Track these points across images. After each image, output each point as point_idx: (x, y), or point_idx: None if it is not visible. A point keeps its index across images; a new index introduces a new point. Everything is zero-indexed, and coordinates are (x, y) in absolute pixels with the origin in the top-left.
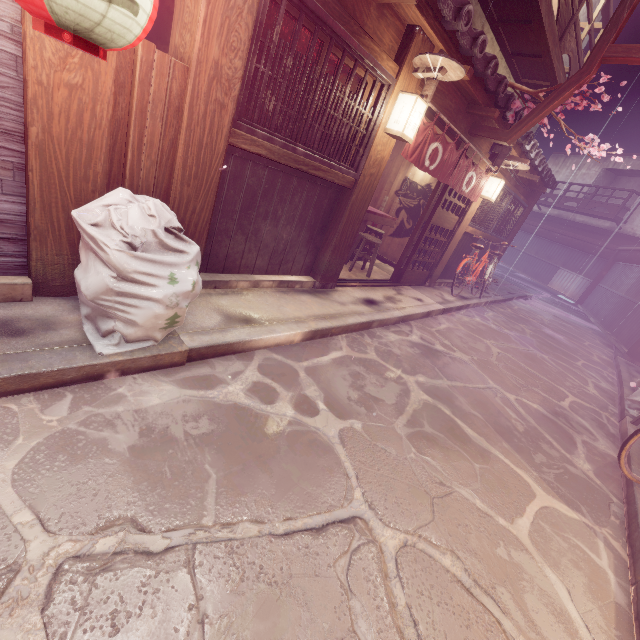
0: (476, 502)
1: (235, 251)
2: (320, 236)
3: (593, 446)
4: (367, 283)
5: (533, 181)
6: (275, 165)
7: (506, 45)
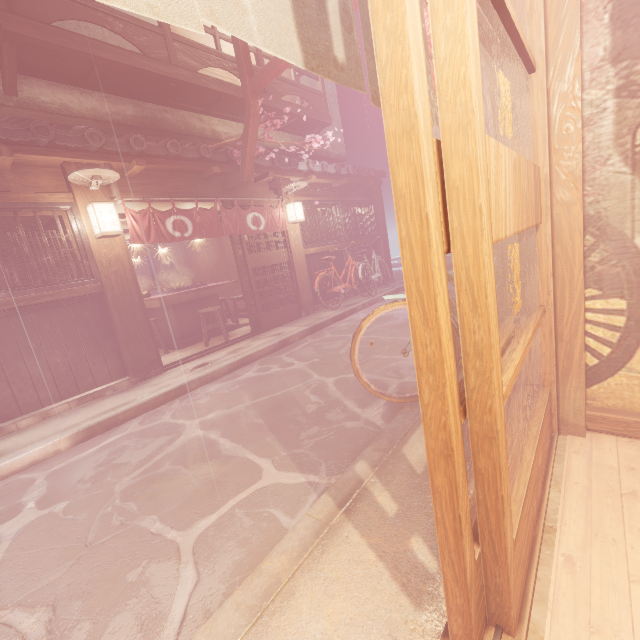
0: (153, 526)
1: (2, 399)
2: (109, 340)
3: (411, 383)
4: (214, 349)
5: (355, 183)
6: None
7: (235, 118)
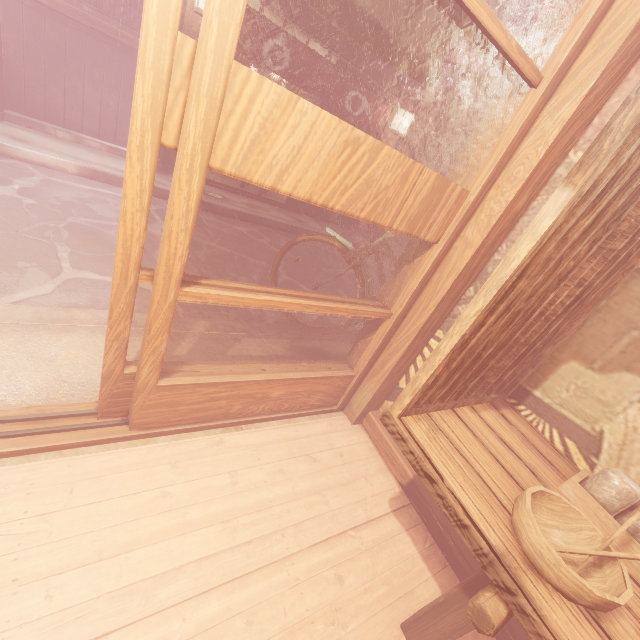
0: (62, 253)
1: (54, 103)
2: None
3: (329, 321)
4: (242, 190)
5: None
6: (76, 25)
7: None
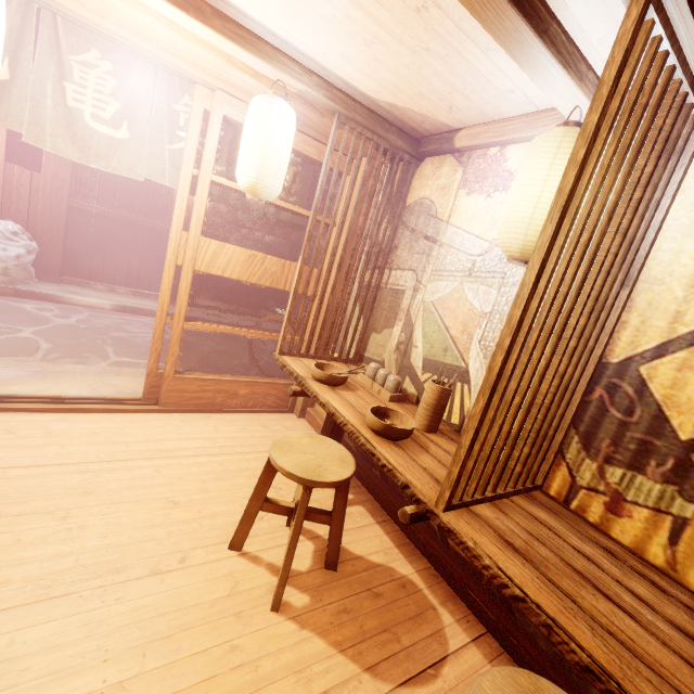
0: (109, 350)
1: (97, 268)
2: None
3: None
4: (235, 310)
5: None
6: (116, 220)
7: None
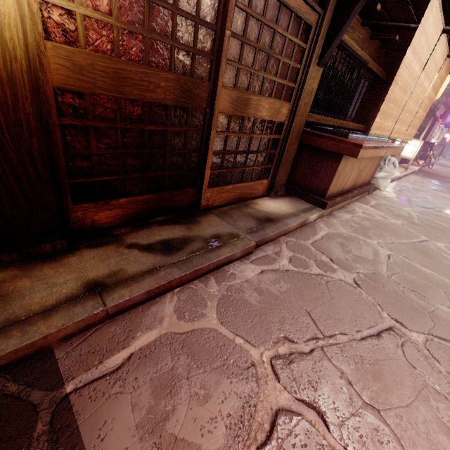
0: None
1: None
2: None
3: None
4: None
5: None
6: None
7: None
